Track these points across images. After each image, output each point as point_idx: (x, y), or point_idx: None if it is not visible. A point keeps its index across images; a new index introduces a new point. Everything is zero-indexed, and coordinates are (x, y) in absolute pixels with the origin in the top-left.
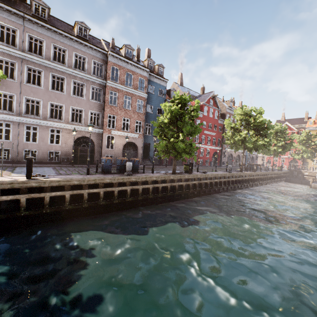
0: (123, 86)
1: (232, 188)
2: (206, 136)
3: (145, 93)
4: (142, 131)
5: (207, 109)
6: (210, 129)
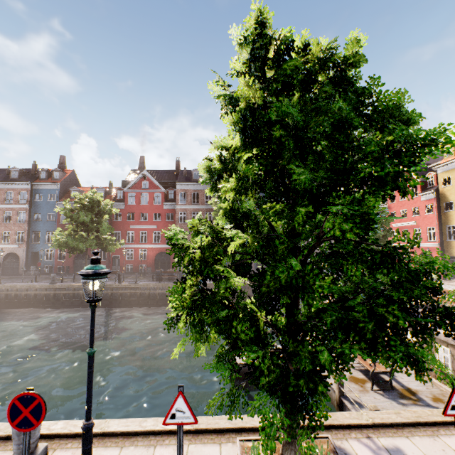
0: (1, 205)
1: (34, 305)
2: (138, 231)
3: (25, 204)
4: (25, 241)
5: (136, 195)
6: (146, 221)
